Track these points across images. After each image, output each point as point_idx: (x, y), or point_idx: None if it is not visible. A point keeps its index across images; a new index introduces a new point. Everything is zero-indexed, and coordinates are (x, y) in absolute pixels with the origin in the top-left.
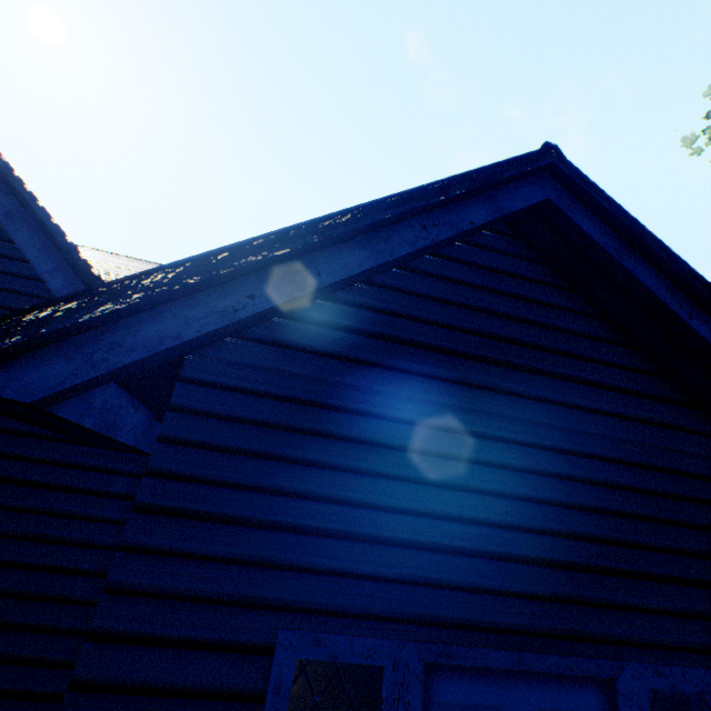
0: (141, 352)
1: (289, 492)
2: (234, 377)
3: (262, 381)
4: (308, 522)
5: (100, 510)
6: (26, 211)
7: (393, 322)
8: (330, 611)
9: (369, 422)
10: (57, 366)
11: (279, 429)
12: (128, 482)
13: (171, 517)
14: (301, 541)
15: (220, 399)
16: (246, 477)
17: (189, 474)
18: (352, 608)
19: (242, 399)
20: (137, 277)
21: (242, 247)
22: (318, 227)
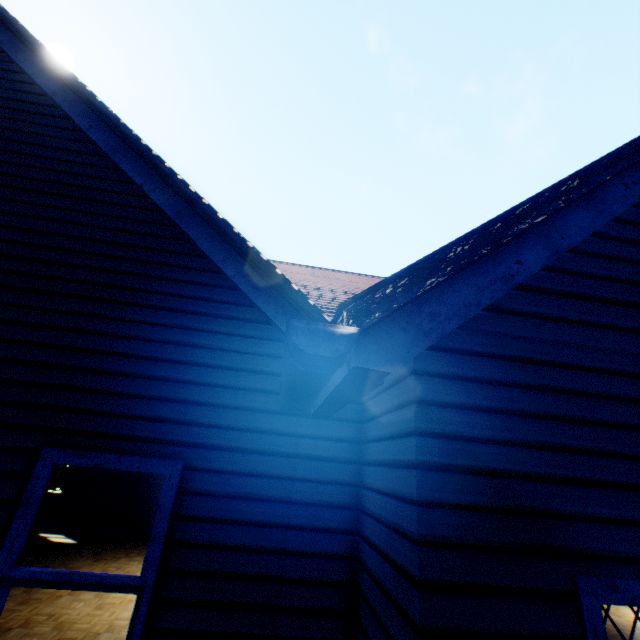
0: (456, 320)
1: (538, 445)
2: (456, 340)
3: (480, 343)
4: (563, 473)
5: (292, 469)
6: (196, 209)
7: (570, 280)
8: (612, 557)
9: (582, 375)
10: (397, 337)
11: (509, 386)
12: (309, 443)
13: (449, 472)
14: (564, 491)
15: (452, 361)
16: (497, 432)
17: (450, 433)
18: (630, 553)
19: (470, 360)
20: (440, 251)
21: (507, 216)
22: (557, 193)
